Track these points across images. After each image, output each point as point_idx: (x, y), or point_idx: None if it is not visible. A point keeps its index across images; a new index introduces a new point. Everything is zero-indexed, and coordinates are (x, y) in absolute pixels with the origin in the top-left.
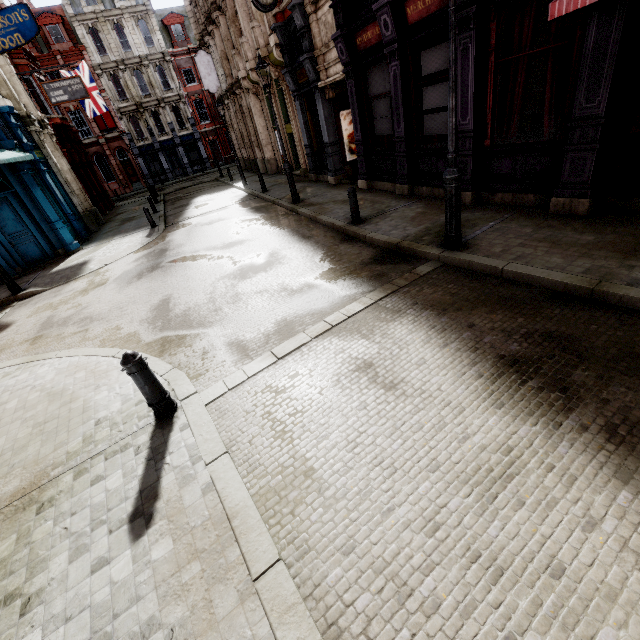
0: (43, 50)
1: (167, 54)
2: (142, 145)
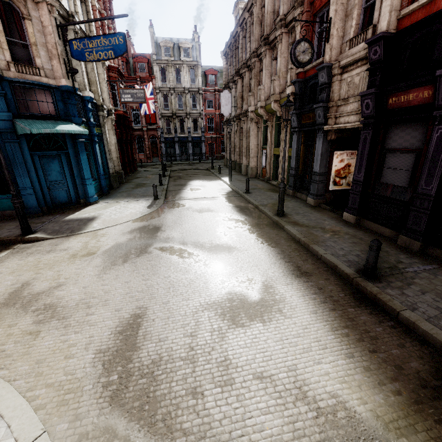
0: (131, 74)
1: (201, 89)
2: (167, 137)
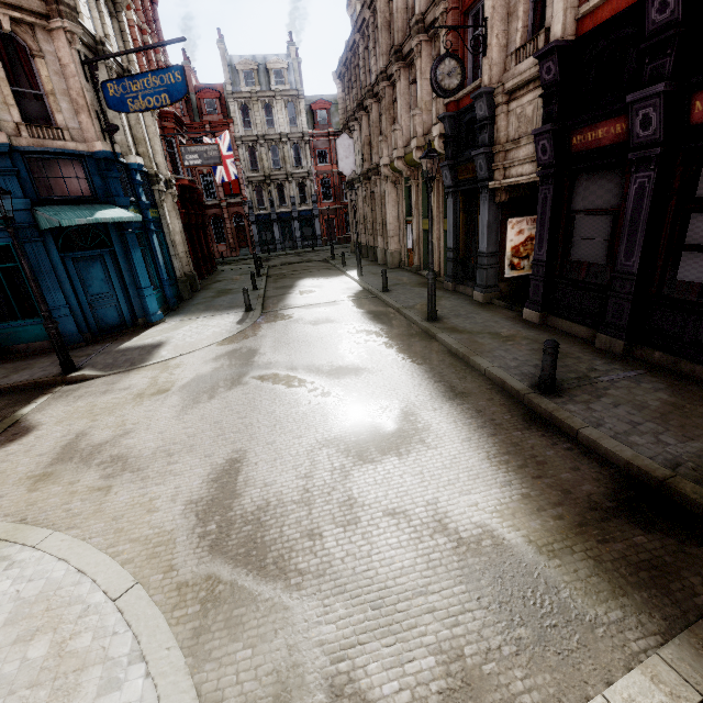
0: (195, 119)
1: (307, 134)
2: (260, 214)
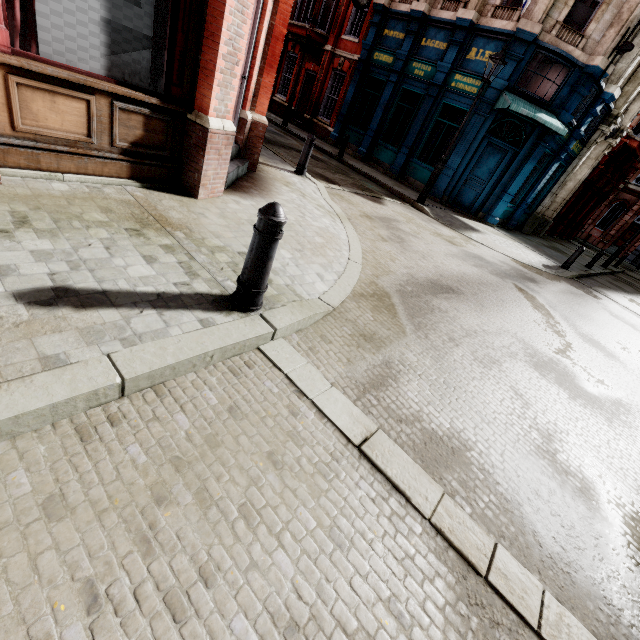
0: None
1: None
2: None
